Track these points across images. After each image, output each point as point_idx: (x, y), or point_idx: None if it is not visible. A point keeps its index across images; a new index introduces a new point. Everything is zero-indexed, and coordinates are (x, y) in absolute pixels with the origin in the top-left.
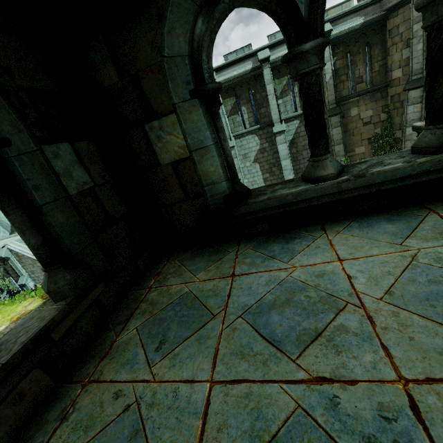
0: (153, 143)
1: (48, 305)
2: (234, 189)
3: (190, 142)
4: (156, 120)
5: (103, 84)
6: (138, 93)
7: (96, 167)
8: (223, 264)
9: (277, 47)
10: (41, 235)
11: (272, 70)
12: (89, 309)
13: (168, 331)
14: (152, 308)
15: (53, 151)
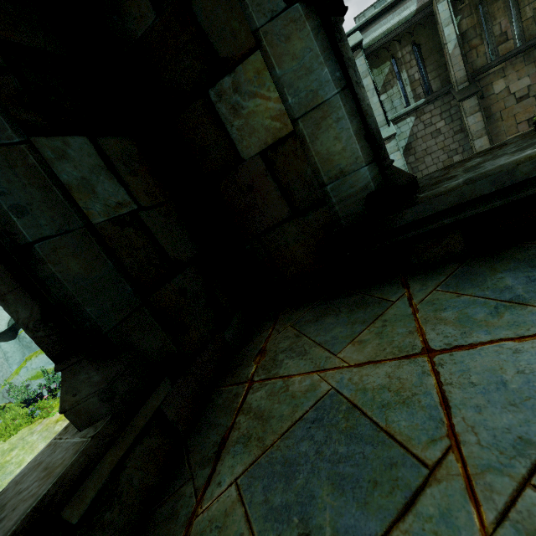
0: (226, 123)
1: (68, 434)
2: (385, 178)
3: (291, 101)
4: (227, 76)
5: (133, 34)
6: (191, 32)
7: (139, 180)
8: (390, 326)
9: (370, 26)
10: (36, 301)
11: (367, 58)
12: (144, 437)
13: (312, 507)
14: (262, 429)
15: (56, 148)
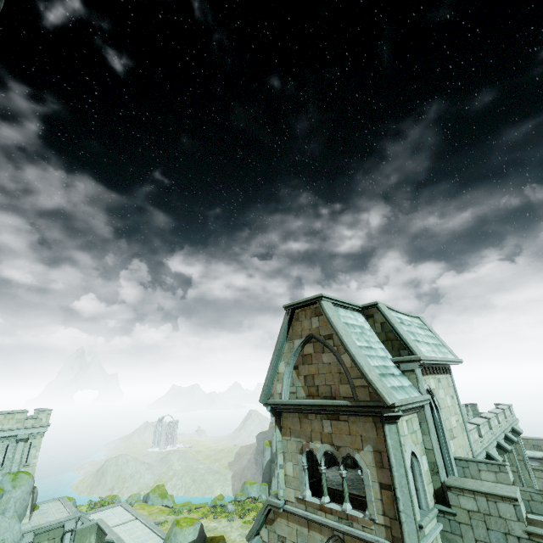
0: None
1: None
2: None
3: None
4: None
5: None
6: None
7: None
8: None
9: None
10: None
11: None
12: None
13: None
14: None
15: None
